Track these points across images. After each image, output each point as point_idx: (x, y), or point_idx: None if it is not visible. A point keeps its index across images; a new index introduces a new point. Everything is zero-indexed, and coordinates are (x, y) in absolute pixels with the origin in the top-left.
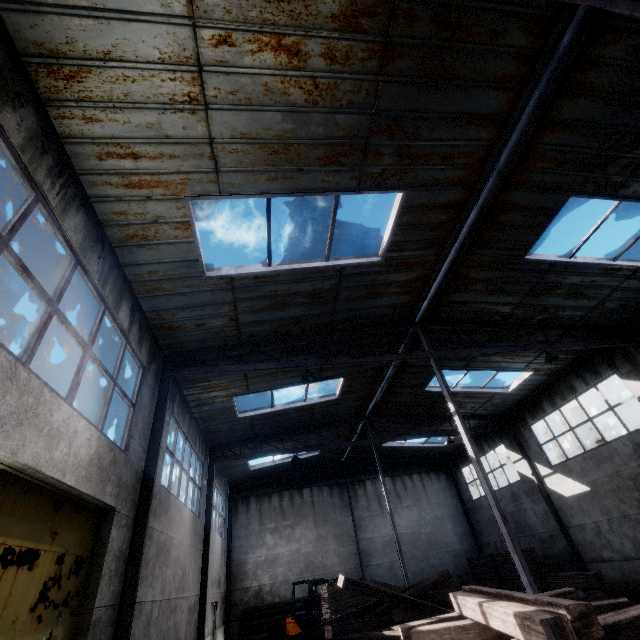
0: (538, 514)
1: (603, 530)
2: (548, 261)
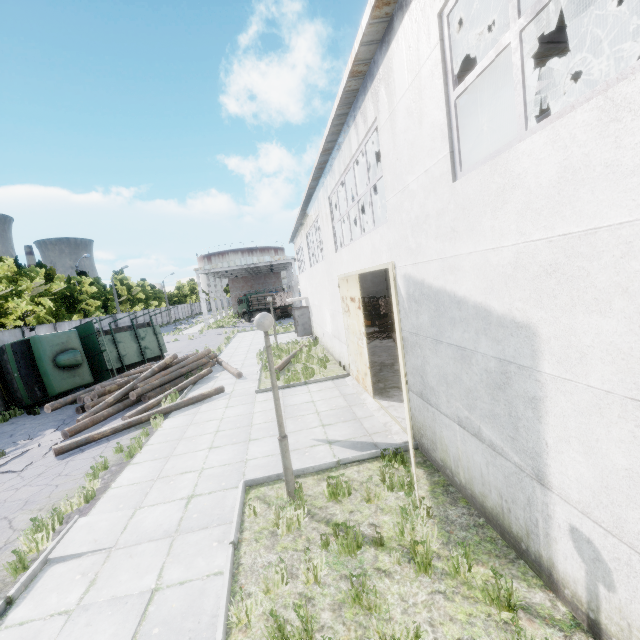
0: None
1: None
2: None
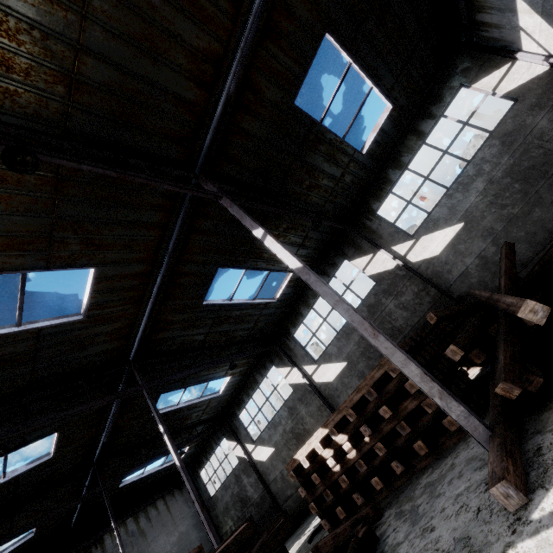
0: (252, 484)
1: (285, 475)
2: (218, 304)
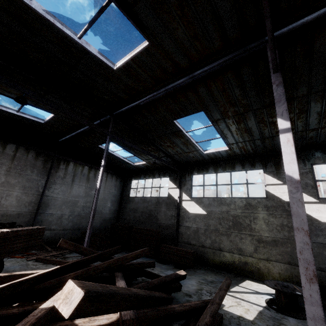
0: (167, 215)
1: (200, 232)
2: None
